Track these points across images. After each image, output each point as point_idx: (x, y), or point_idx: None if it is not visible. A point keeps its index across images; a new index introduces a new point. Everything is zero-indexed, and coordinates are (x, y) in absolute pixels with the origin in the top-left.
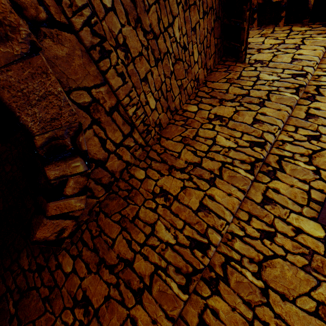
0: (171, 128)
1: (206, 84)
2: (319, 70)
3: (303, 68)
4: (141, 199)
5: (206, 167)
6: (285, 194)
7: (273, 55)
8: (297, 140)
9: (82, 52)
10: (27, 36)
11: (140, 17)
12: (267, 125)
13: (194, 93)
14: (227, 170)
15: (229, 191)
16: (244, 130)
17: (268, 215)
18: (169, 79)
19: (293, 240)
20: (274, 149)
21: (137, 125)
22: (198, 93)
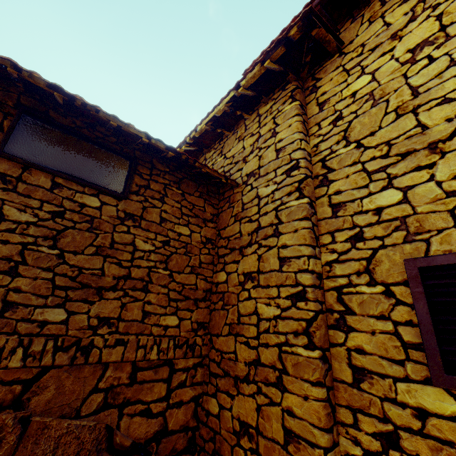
0: (215, 317)
1: (220, 235)
2: (312, 138)
3: (291, 157)
4: (228, 449)
5: (266, 362)
6: (373, 351)
7: (258, 158)
8: (341, 253)
9: (67, 371)
10: (14, 420)
11: (99, 285)
12: (294, 260)
13: (215, 255)
14: (287, 357)
15: (303, 392)
16: (277, 281)
17: (372, 400)
18: (173, 281)
19: (424, 437)
20: (326, 281)
21: (172, 357)
22: (219, 253)
